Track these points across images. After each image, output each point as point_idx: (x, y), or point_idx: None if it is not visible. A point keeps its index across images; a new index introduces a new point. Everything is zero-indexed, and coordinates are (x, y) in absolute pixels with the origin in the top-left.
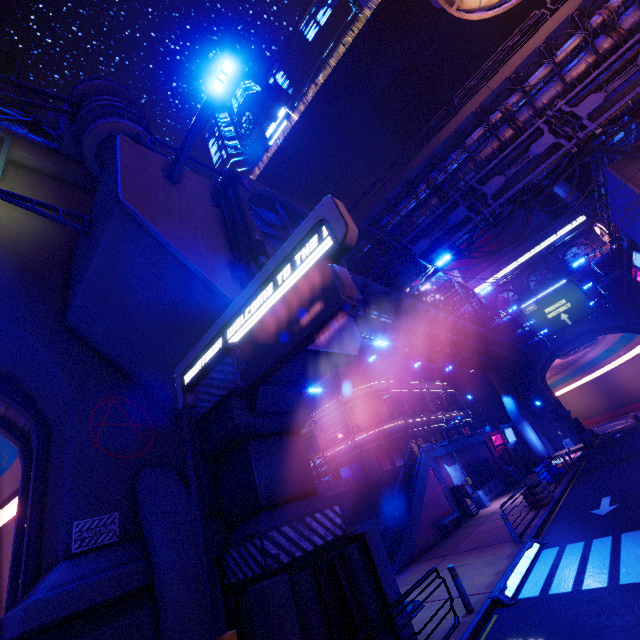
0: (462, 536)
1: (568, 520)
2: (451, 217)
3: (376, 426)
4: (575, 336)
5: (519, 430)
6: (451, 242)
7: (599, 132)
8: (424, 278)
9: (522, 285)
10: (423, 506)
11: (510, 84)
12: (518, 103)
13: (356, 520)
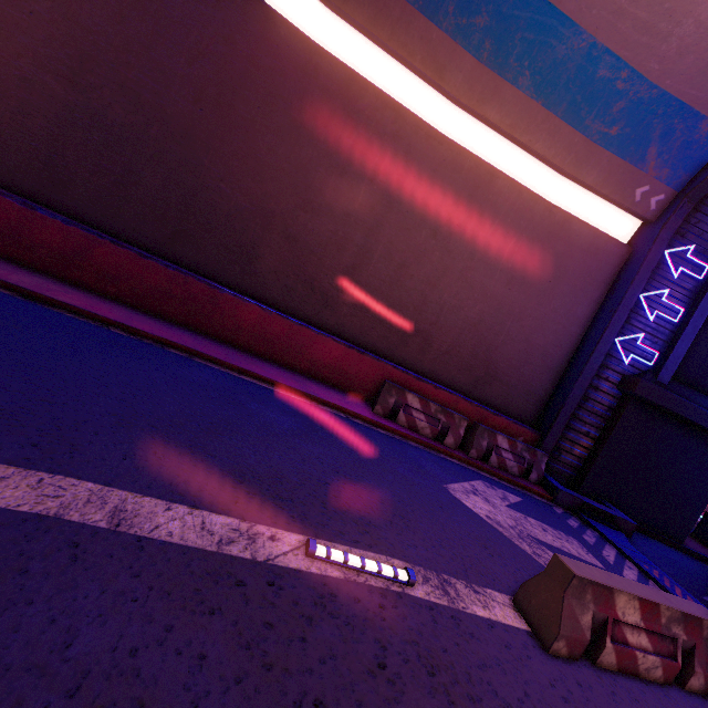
0: None
1: None
2: None
3: None
4: None
5: None
6: None
7: None
8: None
9: None
10: None
11: None
12: None
13: None
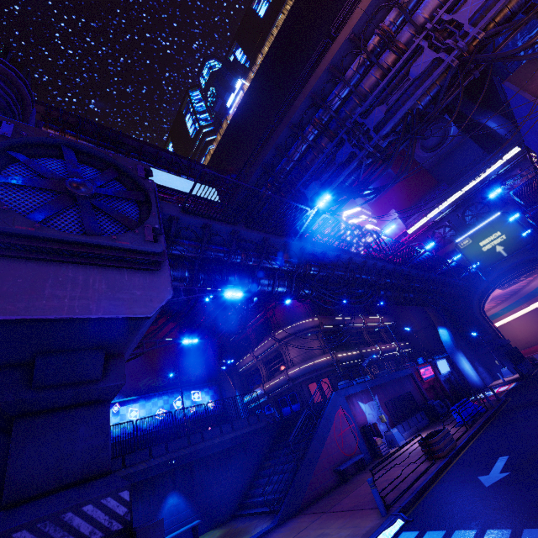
0: (355, 485)
1: (452, 485)
2: (337, 156)
3: (307, 361)
4: (512, 267)
5: (454, 361)
6: (338, 182)
7: (482, 37)
8: (308, 221)
9: (458, 220)
10: (323, 449)
11: (384, 1)
12: (395, 21)
13: (270, 456)
